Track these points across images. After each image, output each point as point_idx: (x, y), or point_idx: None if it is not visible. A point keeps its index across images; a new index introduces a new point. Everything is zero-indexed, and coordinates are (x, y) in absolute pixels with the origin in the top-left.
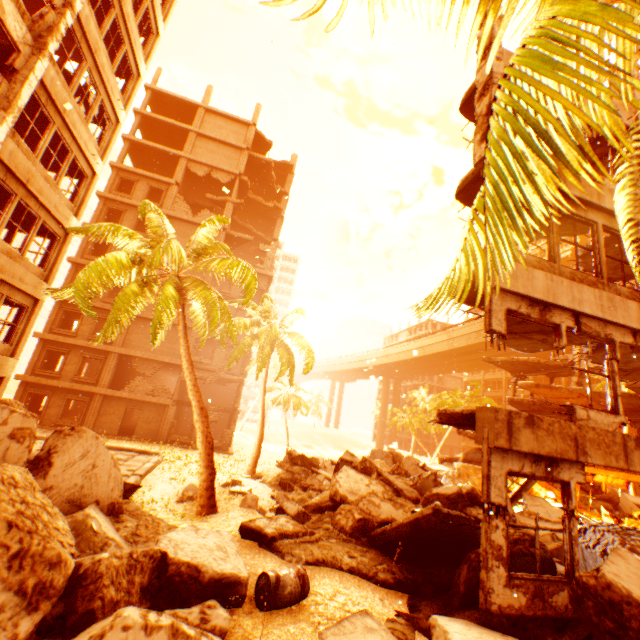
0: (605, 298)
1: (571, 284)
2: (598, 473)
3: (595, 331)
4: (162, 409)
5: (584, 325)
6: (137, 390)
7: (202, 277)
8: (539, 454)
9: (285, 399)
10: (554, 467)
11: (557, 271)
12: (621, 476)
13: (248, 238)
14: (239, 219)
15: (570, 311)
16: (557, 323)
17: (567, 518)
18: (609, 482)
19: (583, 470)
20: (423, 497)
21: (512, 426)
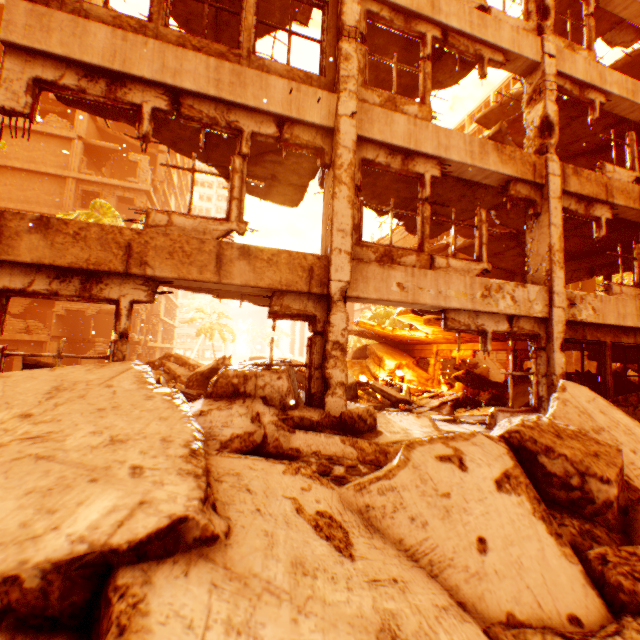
0: (229, 71)
1: (165, 48)
2: (454, 349)
3: (210, 117)
4: (40, 347)
5: (190, 108)
6: (6, 330)
7: (62, 198)
8: (56, 266)
9: (206, 328)
10: (96, 284)
11: (154, 34)
12: (469, 347)
13: (113, 147)
14: (120, 131)
15: (165, 88)
16: (138, 104)
17: (115, 343)
18: (461, 355)
19: (148, 286)
20: (187, 379)
21: (6, 231)
